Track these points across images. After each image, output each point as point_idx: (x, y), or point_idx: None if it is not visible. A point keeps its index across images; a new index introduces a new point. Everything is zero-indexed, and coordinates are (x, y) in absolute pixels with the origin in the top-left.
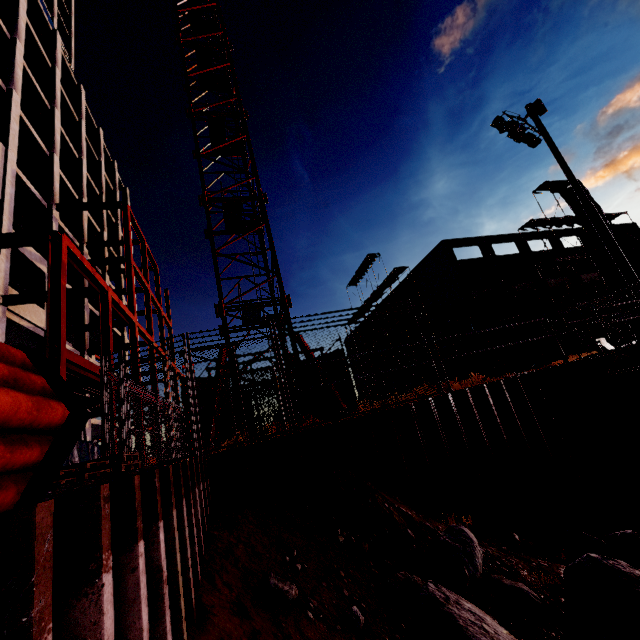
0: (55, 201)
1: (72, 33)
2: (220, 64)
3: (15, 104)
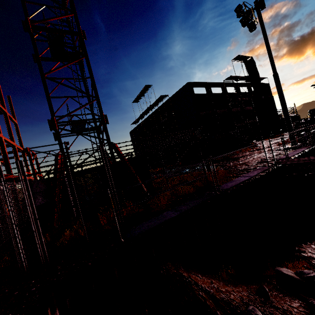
0: None
1: None
2: None
3: None
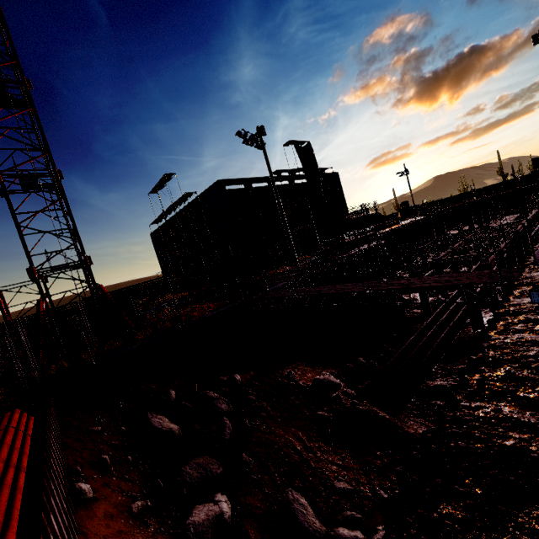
0: None
1: None
2: None
3: None
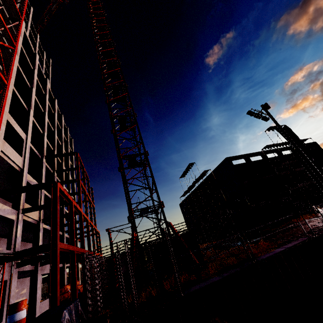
0: (44, 154)
1: (50, 73)
2: (123, 94)
3: (31, 115)
